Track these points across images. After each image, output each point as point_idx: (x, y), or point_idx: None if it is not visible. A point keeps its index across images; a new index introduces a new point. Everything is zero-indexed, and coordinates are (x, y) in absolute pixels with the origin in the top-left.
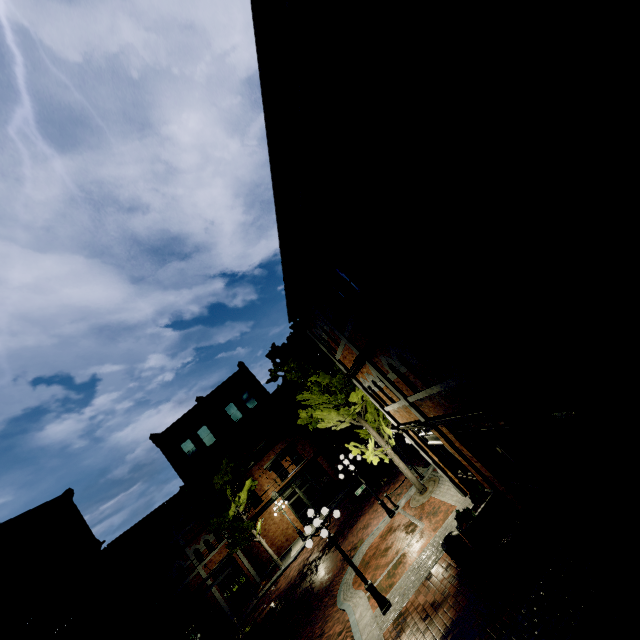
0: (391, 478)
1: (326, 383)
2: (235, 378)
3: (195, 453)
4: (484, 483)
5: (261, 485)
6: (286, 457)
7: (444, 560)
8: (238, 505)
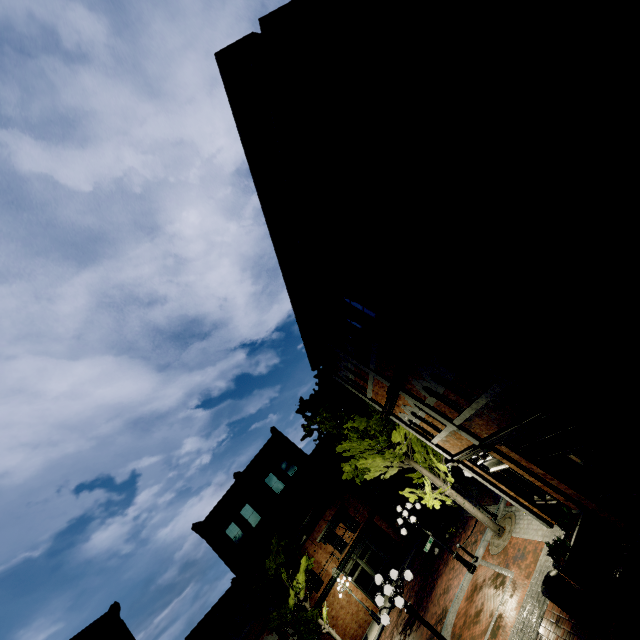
0: (460, 526)
1: (363, 427)
2: (270, 445)
3: (242, 537)
4: (568, 504)
5: (318, 562)
6: (339, 524)
7: (551, 613)
8: (297, 591)
